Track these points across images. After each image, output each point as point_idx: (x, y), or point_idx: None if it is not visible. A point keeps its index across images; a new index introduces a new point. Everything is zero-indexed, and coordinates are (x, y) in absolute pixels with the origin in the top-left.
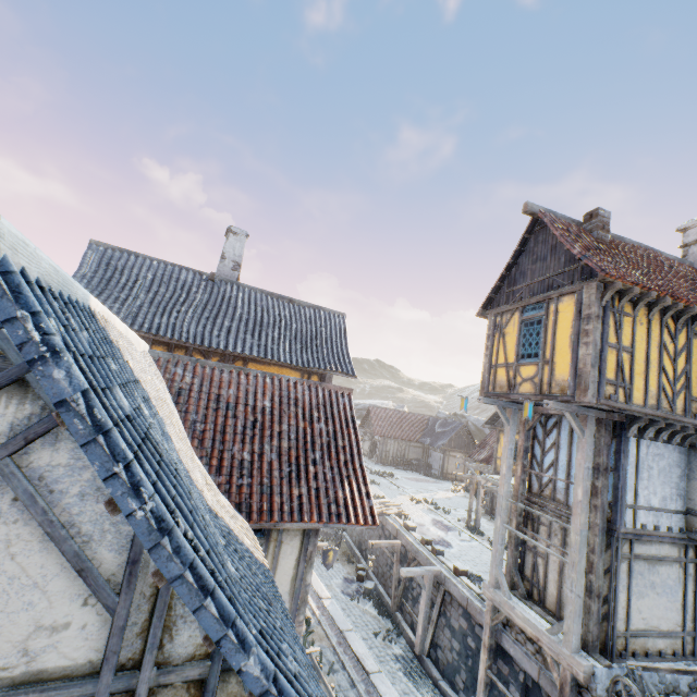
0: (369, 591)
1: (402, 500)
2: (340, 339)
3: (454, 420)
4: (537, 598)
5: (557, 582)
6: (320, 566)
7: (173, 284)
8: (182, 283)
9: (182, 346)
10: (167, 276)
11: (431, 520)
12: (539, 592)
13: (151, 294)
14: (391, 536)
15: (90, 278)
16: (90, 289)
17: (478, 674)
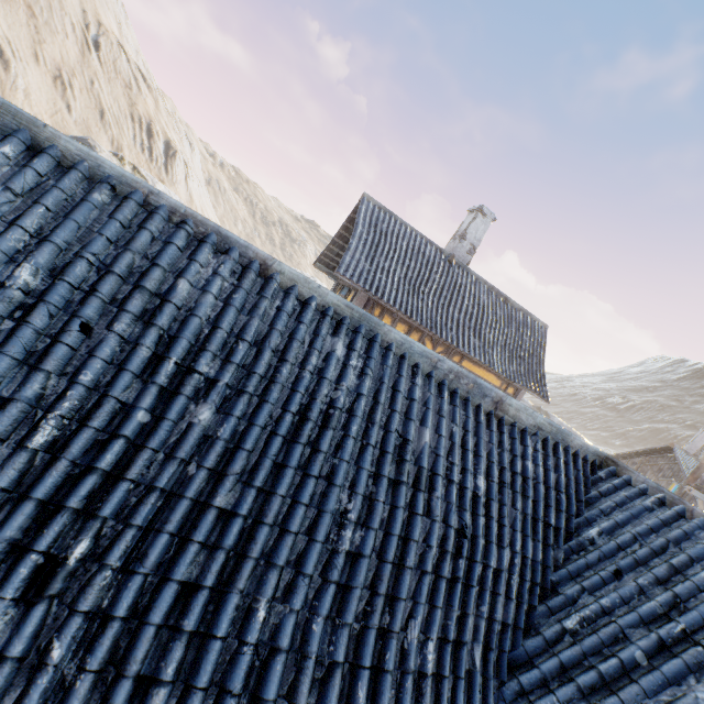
0: None
1: None
2: (539, 354)
3: None
4: None
5: None
6: None
7: (420, 259)
8: (426, 259)
9: (419, 330)
10: (416, 248)
11: None
12: None
13: (405, 268)
14: None
15: (364, 240)
16: (365, 253)
17: None
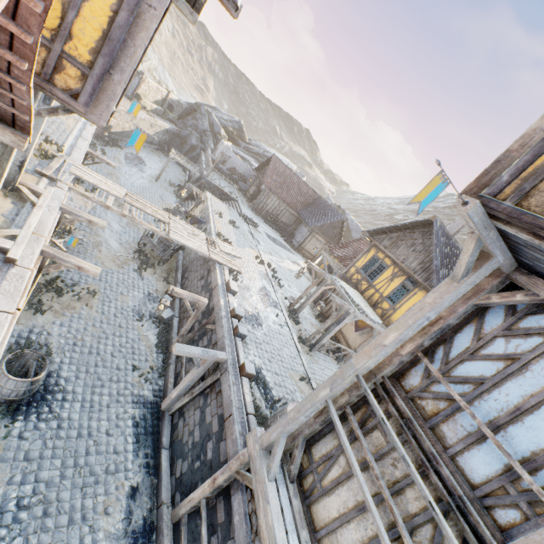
0: (162, 320)
1: (248, 254)
2: None
3: (337, 212)
4: (307, 488)
5: (347, 509)
6: (130, 272)
7: None
8: None
9: None
10: None
11: (261, 287)
12: (314, 488)
13: None
14: (210, 285)
15: None
16: None
17: (193, 492)
